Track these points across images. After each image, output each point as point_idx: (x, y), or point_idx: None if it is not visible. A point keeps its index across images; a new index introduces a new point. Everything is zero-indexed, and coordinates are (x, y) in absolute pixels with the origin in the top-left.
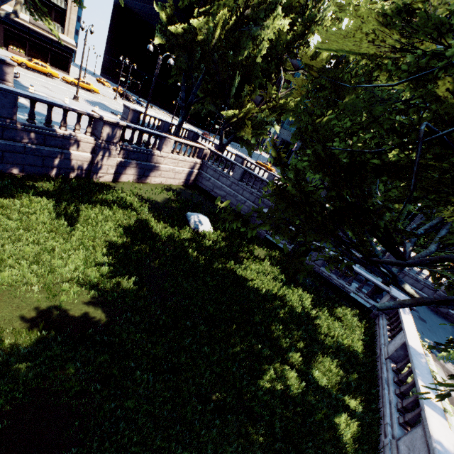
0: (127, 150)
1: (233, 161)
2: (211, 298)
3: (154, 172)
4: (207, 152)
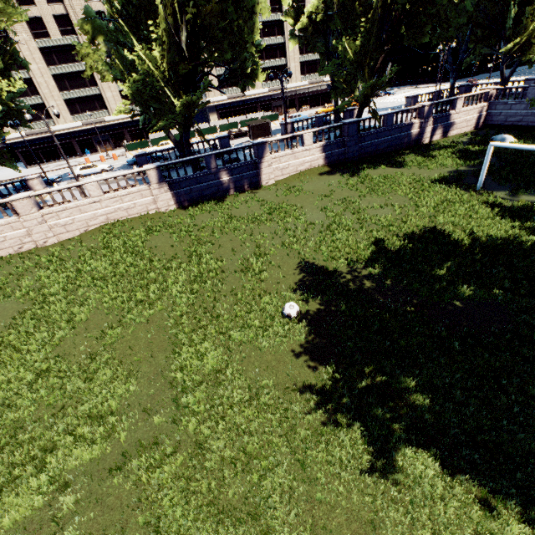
0: (435, 119)
1: (524, 86)
2: (529, 158)
3: (452, 127)
4: (492, 93)
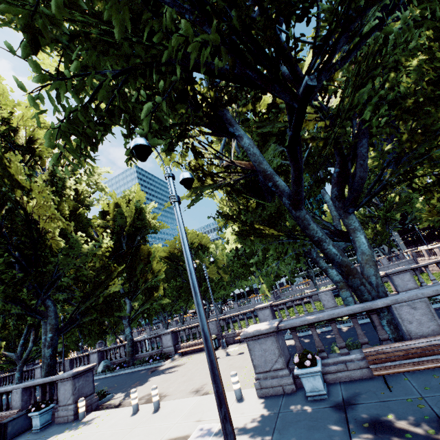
0: None
1: None
2: None
3: None
4: None
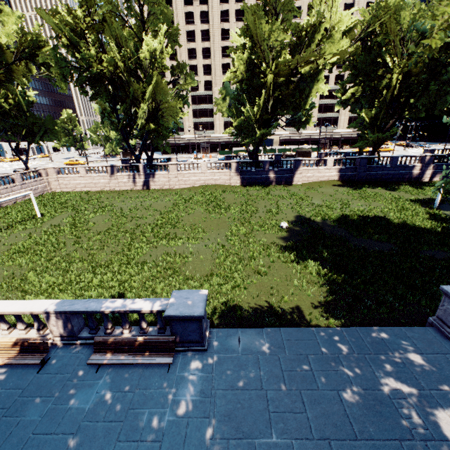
0: (436, 166)
1: None
2: None
3: None
4: None
